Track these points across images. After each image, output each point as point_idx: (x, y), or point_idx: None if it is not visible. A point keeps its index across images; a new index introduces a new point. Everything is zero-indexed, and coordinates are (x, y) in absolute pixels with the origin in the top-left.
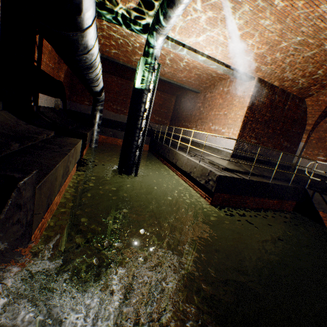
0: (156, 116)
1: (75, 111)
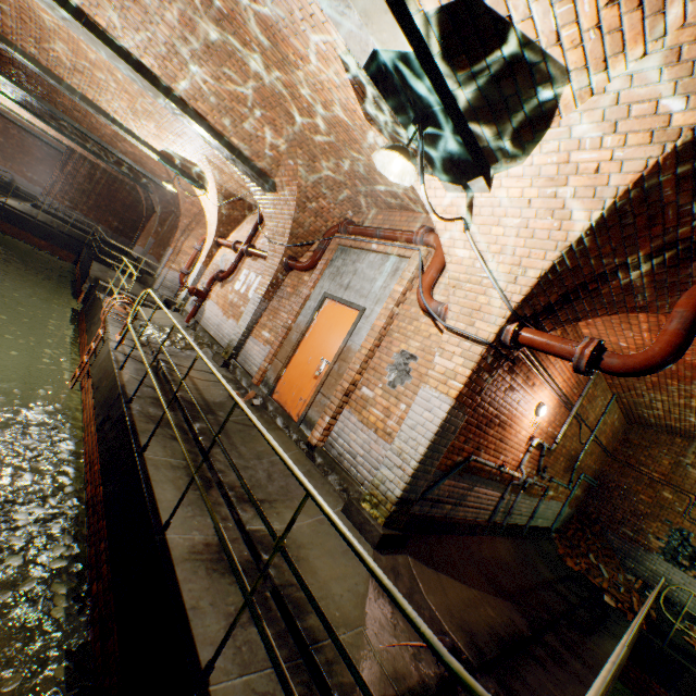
0: (29, 171)
1: None
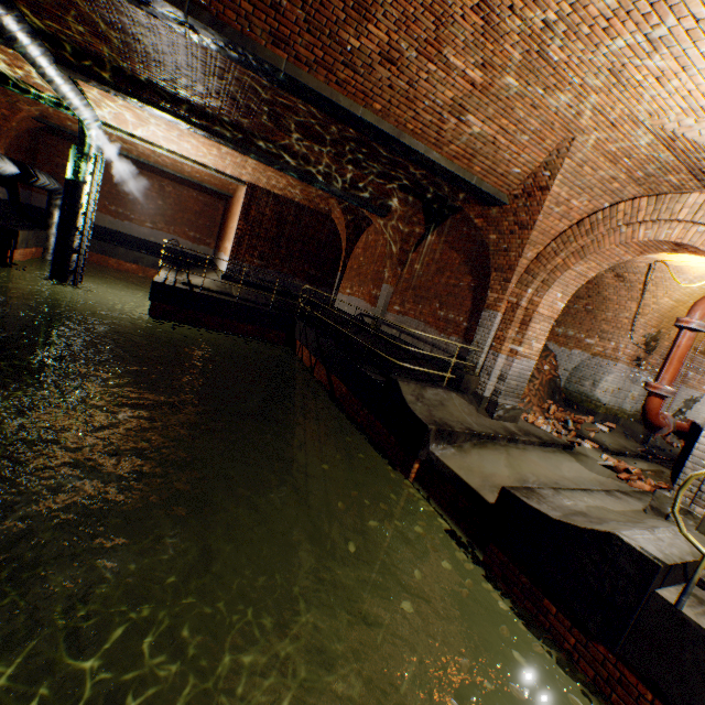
0: (190, 230)
1: (40, 208)
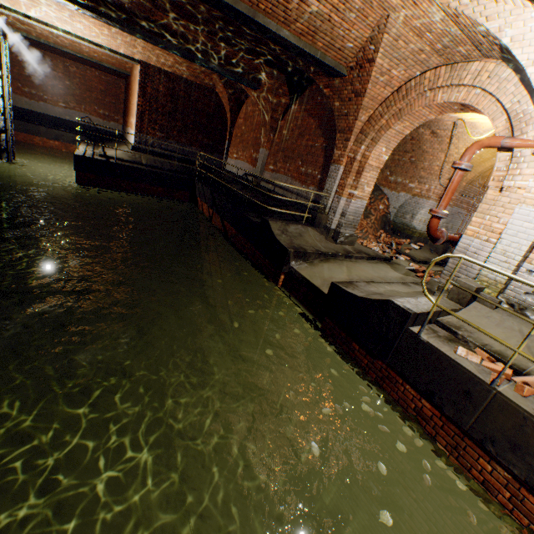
0: (99, 108)
1: None
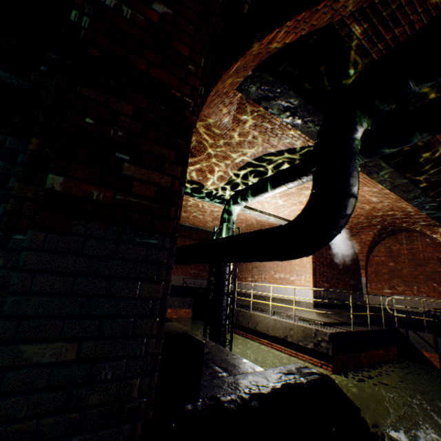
0: (191, 268)
1: None
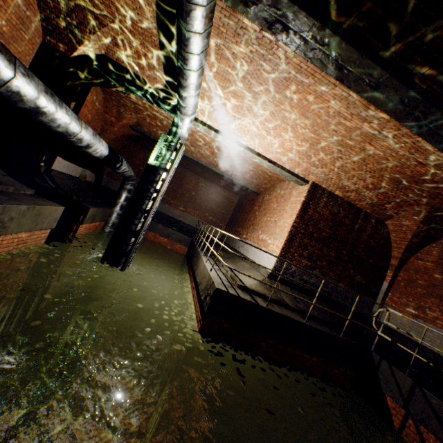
0: (209, 214)
1: (112, 190)
